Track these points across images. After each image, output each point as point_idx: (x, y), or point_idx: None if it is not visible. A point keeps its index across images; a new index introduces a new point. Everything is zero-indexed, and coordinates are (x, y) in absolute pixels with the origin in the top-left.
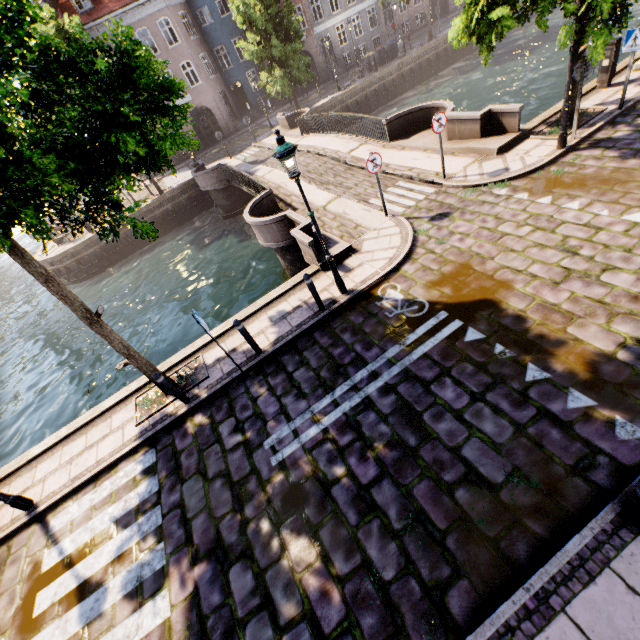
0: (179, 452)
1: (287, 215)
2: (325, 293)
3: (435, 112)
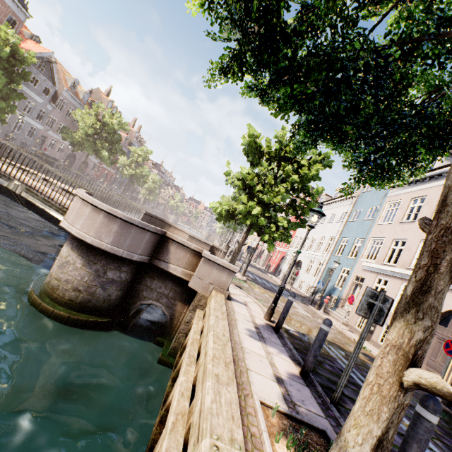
0: None
1: (168, 233)
2: (257, 318)
3: (168, 226)
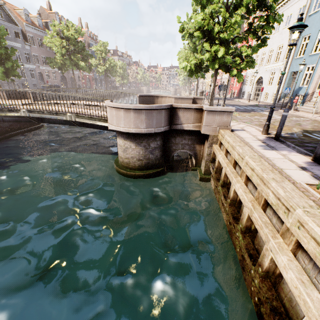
0: None
1: (174, 105)
2: (258, 136)
3: (156, 98)
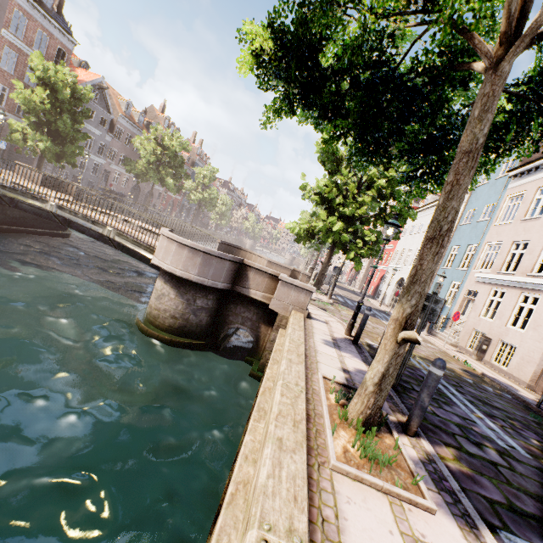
0: (511, 504)
1: (245, 261)
2: (337, 333)
3: (245, 254)
